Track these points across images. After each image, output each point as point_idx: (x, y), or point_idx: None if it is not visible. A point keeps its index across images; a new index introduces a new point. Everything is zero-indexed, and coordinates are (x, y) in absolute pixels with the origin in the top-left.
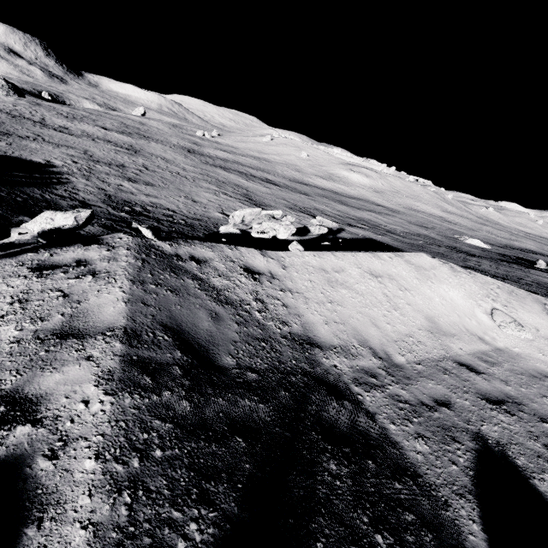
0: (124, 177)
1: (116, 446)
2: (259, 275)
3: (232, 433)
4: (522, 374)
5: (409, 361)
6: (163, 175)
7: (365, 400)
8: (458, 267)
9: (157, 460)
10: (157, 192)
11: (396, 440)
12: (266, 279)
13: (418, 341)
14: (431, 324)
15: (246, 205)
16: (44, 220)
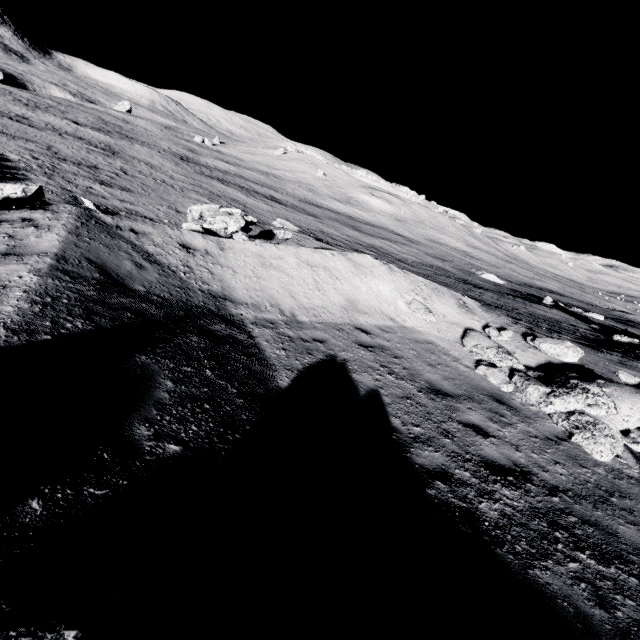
0: (96, 180)
1: (37, 292)
2: (195, 251)
3: (123, 310)
4: (409, 340)
5: (312, 321)
6: (145, 182)
7: (253, 331)
8: (396, 268)
9: (64, 302)
10: (134, 198)
11: (262, 348)
12: (200, 254)
13: (328, 312)
14: (348, 304)
15: None
16: None
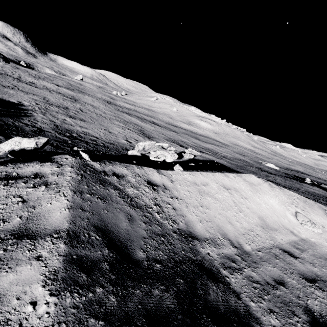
0: (67, 115)
1: None
2: (157, 186)
3: (149, 325)
4: (321, 258)
5: (253, 249)
6: (92, 115)
7: (231, 281)
8: (273, 184)
9: None
10: (87, 125)
11: (256, 316)
12: (161, 189)
13: (256, 234)
14: (262, 221)
15: (141, 136)
16: (14, 143)
